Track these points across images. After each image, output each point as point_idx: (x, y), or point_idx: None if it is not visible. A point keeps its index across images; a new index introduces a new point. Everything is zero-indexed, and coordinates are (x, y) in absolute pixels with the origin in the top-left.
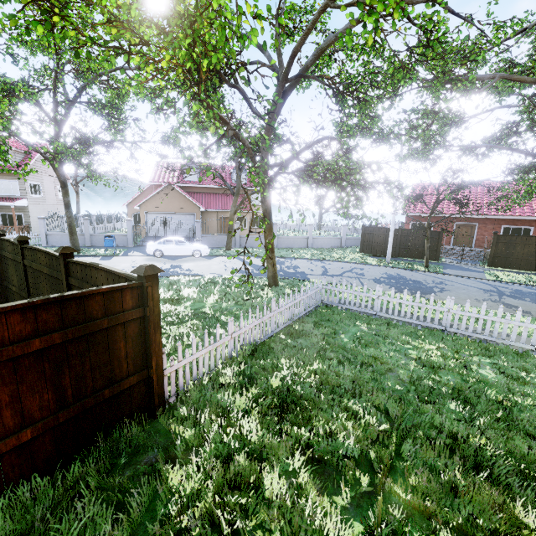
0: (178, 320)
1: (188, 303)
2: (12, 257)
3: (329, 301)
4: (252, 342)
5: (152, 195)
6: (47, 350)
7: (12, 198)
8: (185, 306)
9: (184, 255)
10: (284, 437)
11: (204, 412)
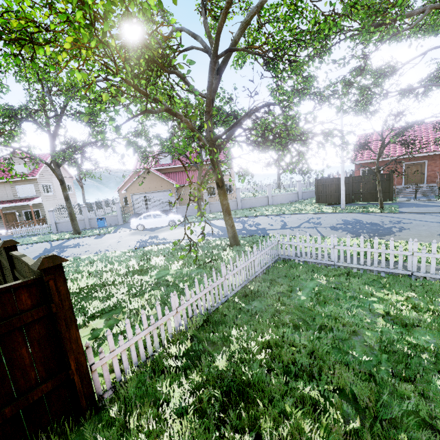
0: (141, 291)
1: (154, 272)
2: None
3: (286, 256)
4: (204, 311)
5: (134, 180)
6: None
7: (31, 198)
8: (151, 276)
9: (162, 226)
10: None
11: (133, 416)
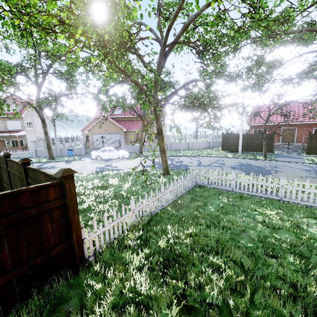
0: (104, 200)
1: (112, 188)
2: (2, 166)
3: (201, 183)
4: (149, 214)
5: (95, 124)
6: None
7: (17, 130)
8: (110, 191)
9: (114, 158)
10: (165, 289)
11: (110, 269)
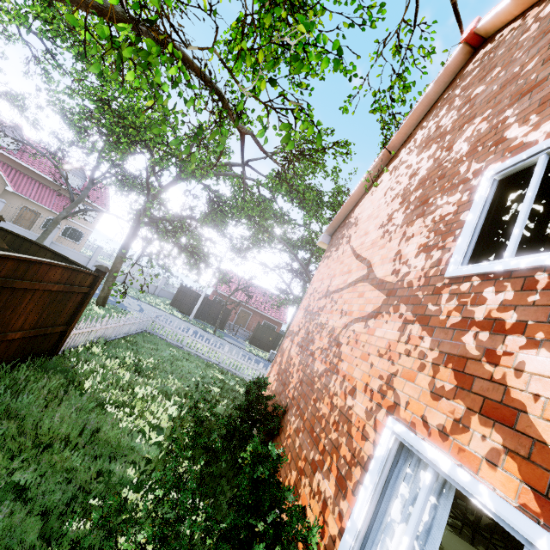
0: None
1: None
2: None
3: (152, 331)
4: (105, 337)
5: None
6: (53, 292)
7: None
8: None
9: None
10: (142, 381)
11: (93, 362)
